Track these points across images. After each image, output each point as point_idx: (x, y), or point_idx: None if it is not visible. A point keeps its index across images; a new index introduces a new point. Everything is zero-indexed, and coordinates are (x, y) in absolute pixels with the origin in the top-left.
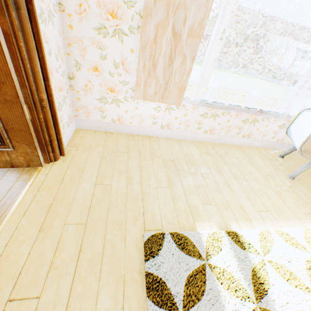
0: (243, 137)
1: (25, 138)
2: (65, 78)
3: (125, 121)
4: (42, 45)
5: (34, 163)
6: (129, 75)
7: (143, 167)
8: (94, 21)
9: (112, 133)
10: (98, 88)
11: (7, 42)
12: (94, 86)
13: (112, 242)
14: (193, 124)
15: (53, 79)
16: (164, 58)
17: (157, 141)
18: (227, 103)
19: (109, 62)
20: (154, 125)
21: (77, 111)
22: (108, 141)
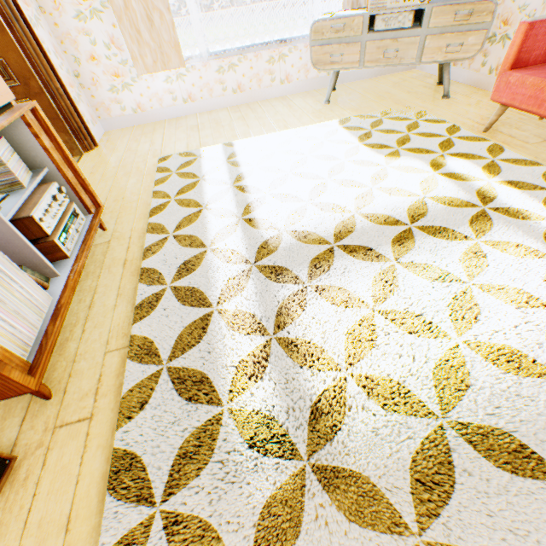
0: (282, 83)
1: (60, 126)
2: (72, 77)
3: (146, 108)
4: (41, 44)
5: (76, 152)
6: (124, 52)
7: (166, 136)
8: (71, 11)
9: (139, 125)
10: (104, 78)
11: (21, 48)
12: (100, 78)
13: (137, 167)
14: (215, 87)
15: (61, 75)
16: (143, 21)
17: (185, 118)
18: (240, 47)
19: (101, 47)
20: (176, 102)
21: (97, 111)
22: (135, 131)
